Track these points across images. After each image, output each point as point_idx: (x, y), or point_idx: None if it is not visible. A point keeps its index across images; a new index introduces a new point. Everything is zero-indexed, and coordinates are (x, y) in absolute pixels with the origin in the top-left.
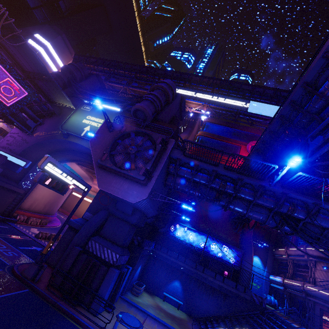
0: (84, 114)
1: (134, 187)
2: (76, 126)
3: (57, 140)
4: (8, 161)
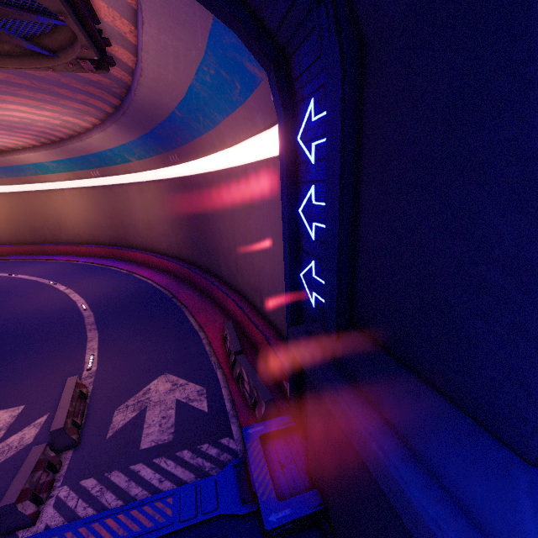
0: None
1: None
2: None
3: None
4: None
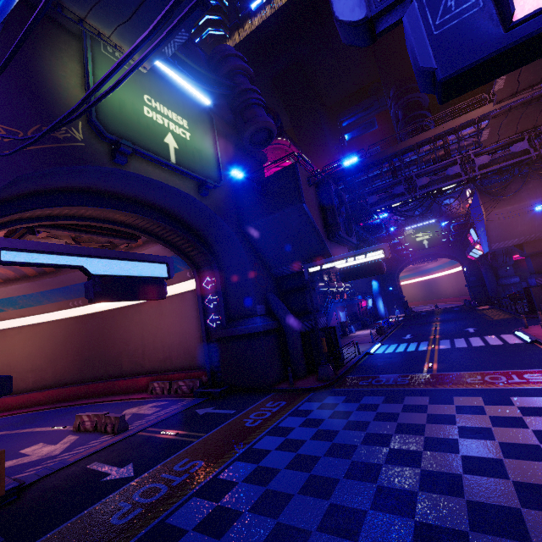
0: (130, 84)
1: (344, 252)
2: (142, 129)
3: (89, 167)
4: (108, 278)
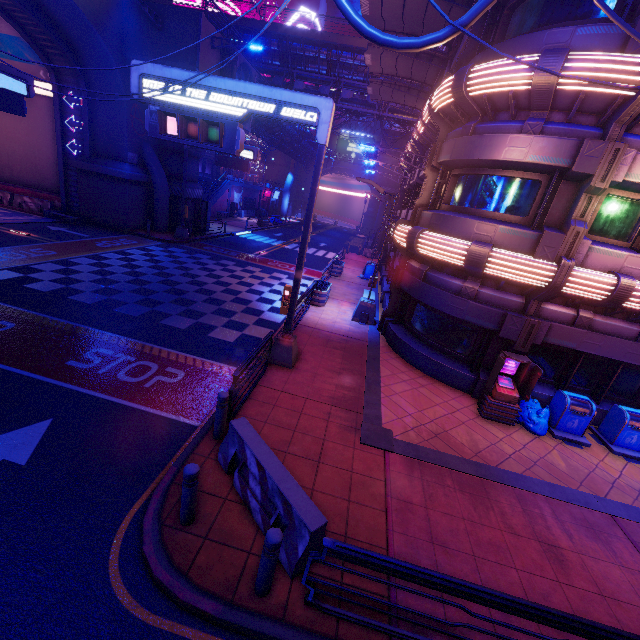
0: None
1: None
2: None
3: None
4: None
